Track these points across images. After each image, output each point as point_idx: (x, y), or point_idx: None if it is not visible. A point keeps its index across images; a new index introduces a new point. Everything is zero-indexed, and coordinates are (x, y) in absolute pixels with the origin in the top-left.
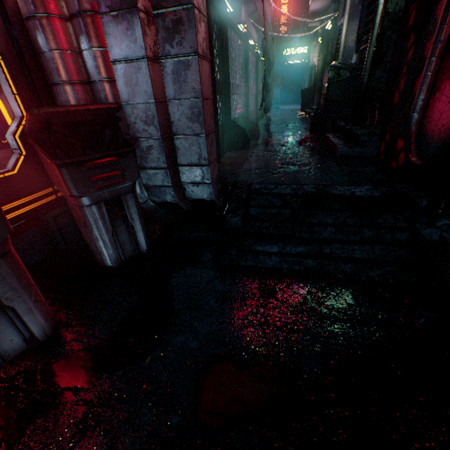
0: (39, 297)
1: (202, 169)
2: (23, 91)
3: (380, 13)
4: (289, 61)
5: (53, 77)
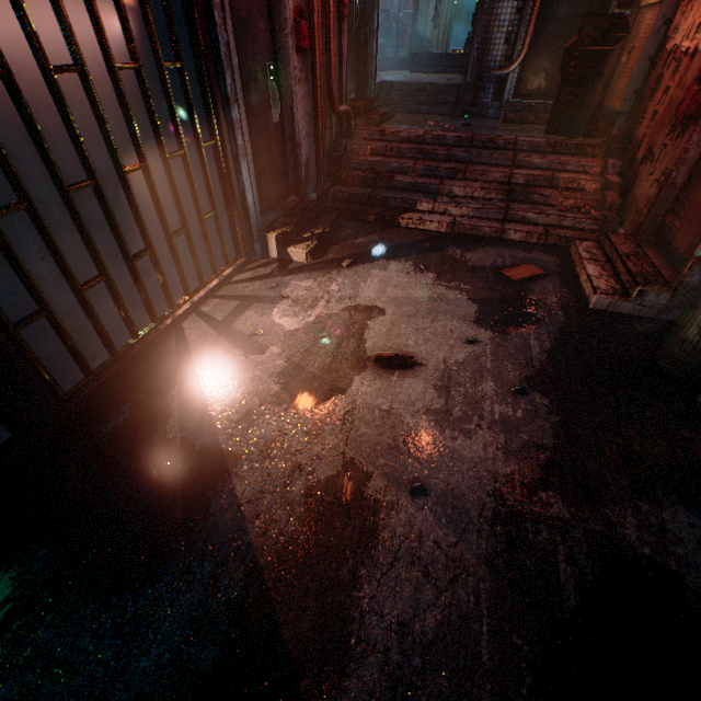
0: None
1: (407, 42)
2: None
3: None
4: None
5: None
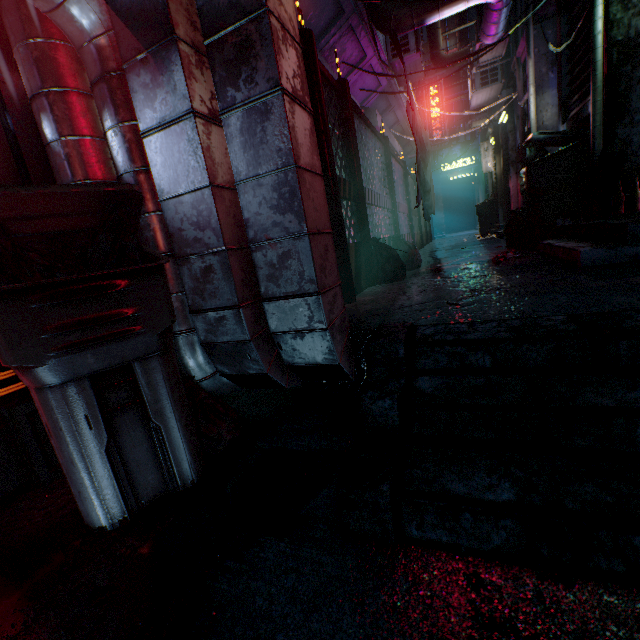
0: None
1: (306, 302)
2: None
3: (600, 45)
4: (451, 177)
5: (62, 178)
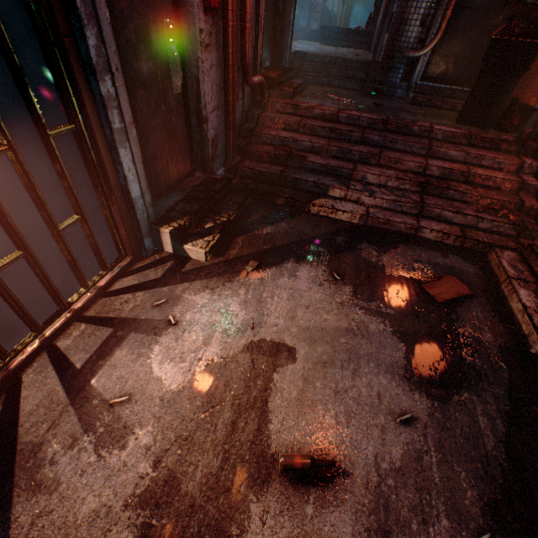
0: None
1: (319, 15)
2: None
3: None
4: None
5: None
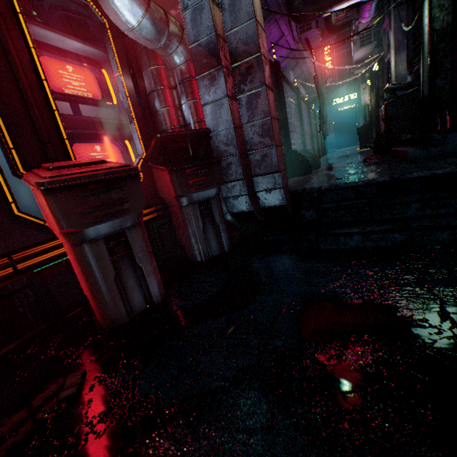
0: (156, 266)
1: (273, 176)
2: (144, 138)
3: (426, 32)
4: (339, 108)
5: (163, 126)
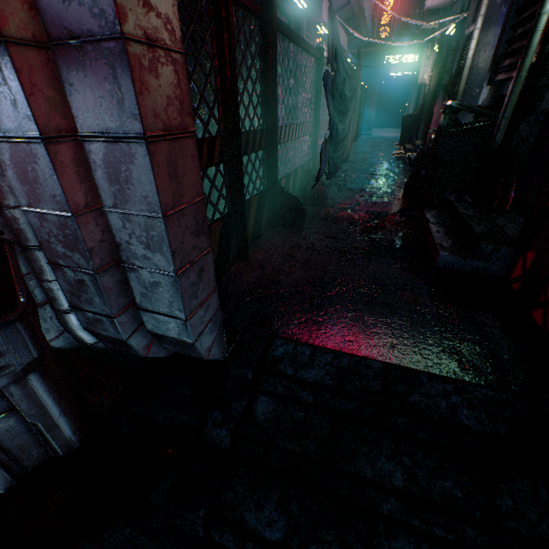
0: None
1: (176, 322)
2: None
3: (541, 28)
4: (391, 73)
5: None
